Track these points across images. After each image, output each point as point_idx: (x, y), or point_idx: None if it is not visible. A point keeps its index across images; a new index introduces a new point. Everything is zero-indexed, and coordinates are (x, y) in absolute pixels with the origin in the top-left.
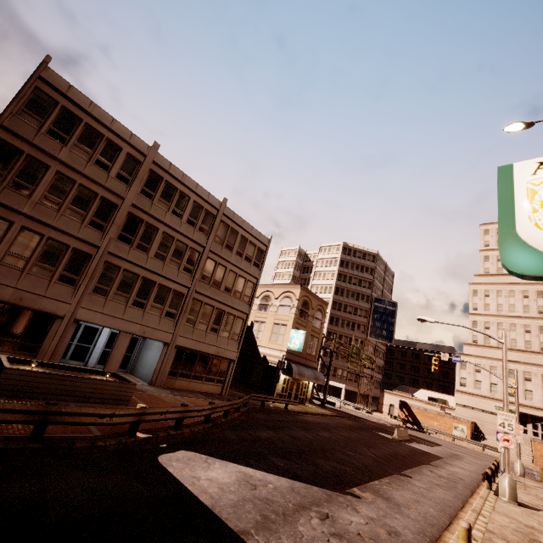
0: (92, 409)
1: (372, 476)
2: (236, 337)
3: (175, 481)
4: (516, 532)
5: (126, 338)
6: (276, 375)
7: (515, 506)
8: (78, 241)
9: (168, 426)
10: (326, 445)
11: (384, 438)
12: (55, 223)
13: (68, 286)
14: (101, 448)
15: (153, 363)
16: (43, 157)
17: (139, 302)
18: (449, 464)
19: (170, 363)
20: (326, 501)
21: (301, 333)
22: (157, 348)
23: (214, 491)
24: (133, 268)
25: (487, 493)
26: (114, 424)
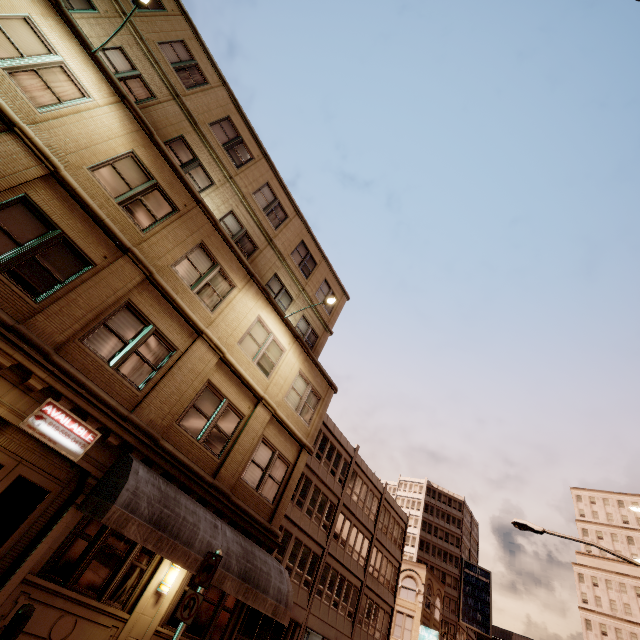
0: None
1: None
2: (384, 638)
3: None
4: None
5: None
6: None
7: None
8: (315, 544)
9: None
10: None
11: None
12: (309, 530)
13: (305, 590)
14: None
15: None
16: (311, 475)
17: (335, 601)
18: None
19: None
20: None
21: (433, 634)
22: None
23: None
24: (336, 565)
25: None
26: None
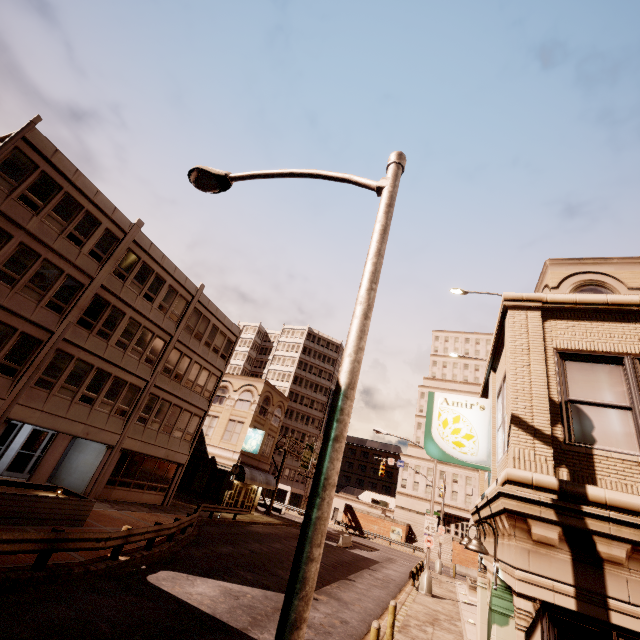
0: (93, 534)
1: (324, 582)
2: (189, 437)
3: (174, 597)
4: (426, 614)
5: (65, 440)
6: (228, 481)
7: (429, 597)
8: (29, 324)
9: (137, 547)
10: (281, 556)
11: (330, 546)
12: (6, 302)
13: (5, 377)
14: (93, 573)
15: (87, 469)
16: (7, 225)
17: (88, 397)
18: (384, 567)
19: (111, 470)
20: None
21: (260, 433)
22: (95, 450)
23: (208, 603)
24: (88, 357)
25: (411, 589)
26: (107, 548)
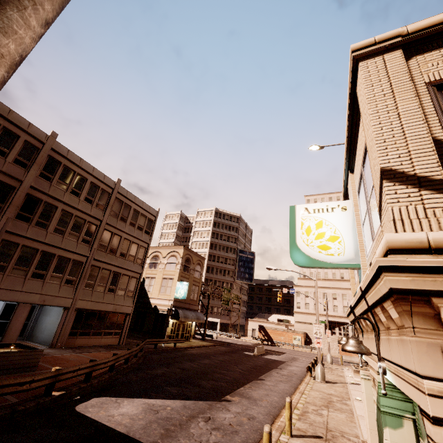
0: (13, 380)
1: (239, 385)
2: (131, 294)
3: (94, 422)
4: (321, 399)
5: (26, 308)
6: (166, 321)
7: (324, 383)
8: None
9: (78, 381)
10: (207, 369)
11: (248, 355)
12: None
13: None
14: (21, 412)
15: (52, 327)
16: None
17: (39, 274)
18: (289, 365)
19: (71, 325)
20: (208, 409)
21: (185, 284)
22: (56, 313)
23: (127, 422)
24: (32, 243)
25: (309, 379)
26: (33, 389)
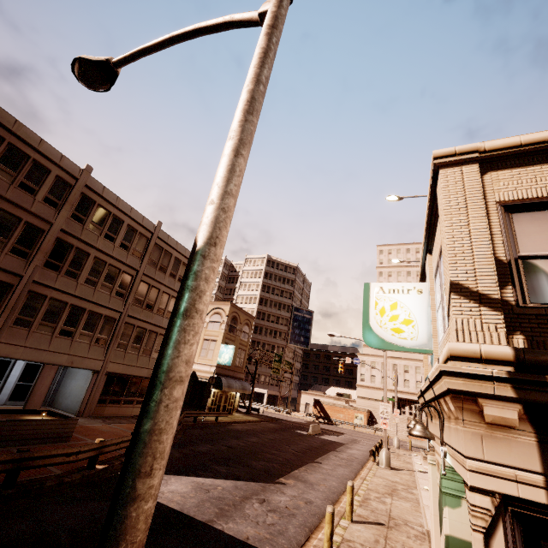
0: (61, 450)
1: (293, 467)
2: None
3: None
4: (385, 486)
5: (52, 370)
6: (207, 390)
7: (388, 470)
8: None
9: (118, 454)
10: (256, 448)
11: (302, 435)
12: None
13: None
14: (68, 484)
15: (79, 393)
16: None
17: (67, 331)
18: (349, 448)
19: (100, 391)
20: (262, 490)
21: (231, 348)
22: (84, 376)
23: (178, 499)
24: (61, 296)
25: (372, 465)
26: (79, 460)
